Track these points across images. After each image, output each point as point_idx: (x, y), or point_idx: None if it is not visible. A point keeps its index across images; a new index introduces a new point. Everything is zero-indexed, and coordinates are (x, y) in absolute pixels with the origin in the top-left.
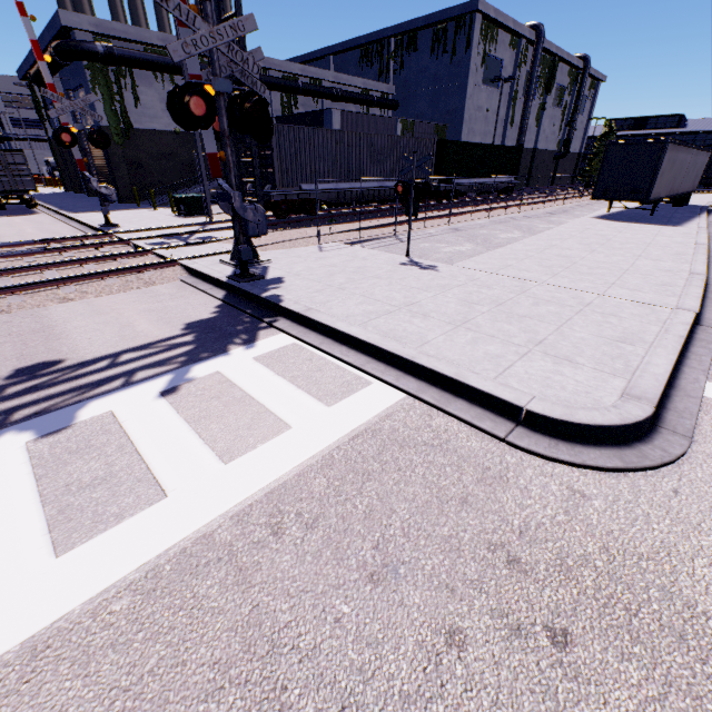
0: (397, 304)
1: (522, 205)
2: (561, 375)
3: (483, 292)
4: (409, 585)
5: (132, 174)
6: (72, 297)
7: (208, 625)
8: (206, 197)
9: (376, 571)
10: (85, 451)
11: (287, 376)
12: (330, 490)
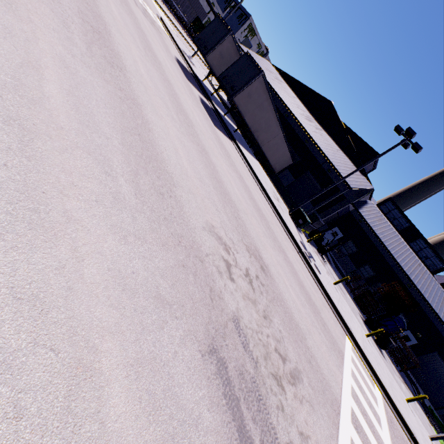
0: None
1: None
2: None
3: None
4: None
5: None
6: None
7: None
8: None
9: None
10: None
11: None
12: None
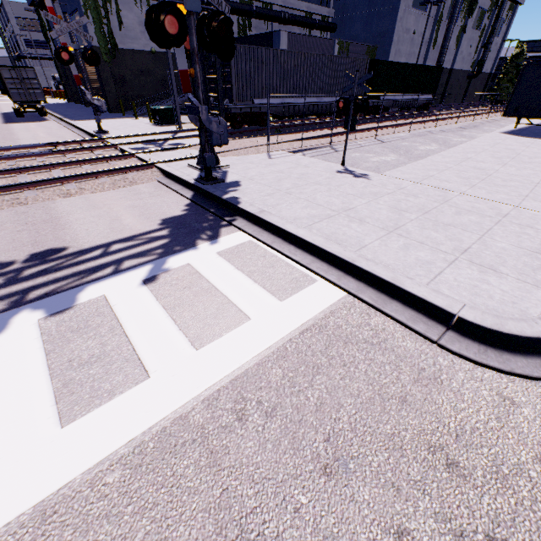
0: (336, 209)
1: (438, 120)
2: (487, 284)
3: (410, 200)
4: (359, 481)
5: (118, 88)
6: (73, 193)
7: (186, 504)
8: (176, 109)
9: (328, 464)
10: (83, 330)
11: (245, 271)
12: (285, 380)
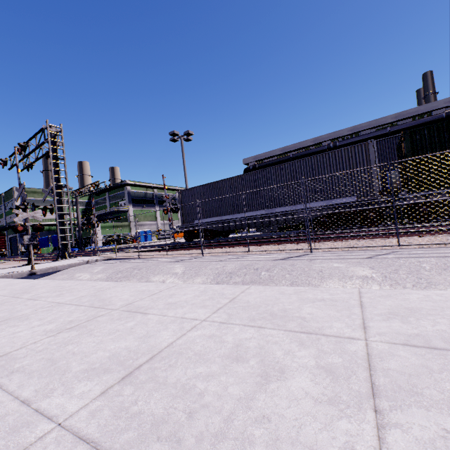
0: None
1: None
2: None
3: None
4: None
5: None
6: None
7: None
8: None
9: None
10: None
11: None
12: None
